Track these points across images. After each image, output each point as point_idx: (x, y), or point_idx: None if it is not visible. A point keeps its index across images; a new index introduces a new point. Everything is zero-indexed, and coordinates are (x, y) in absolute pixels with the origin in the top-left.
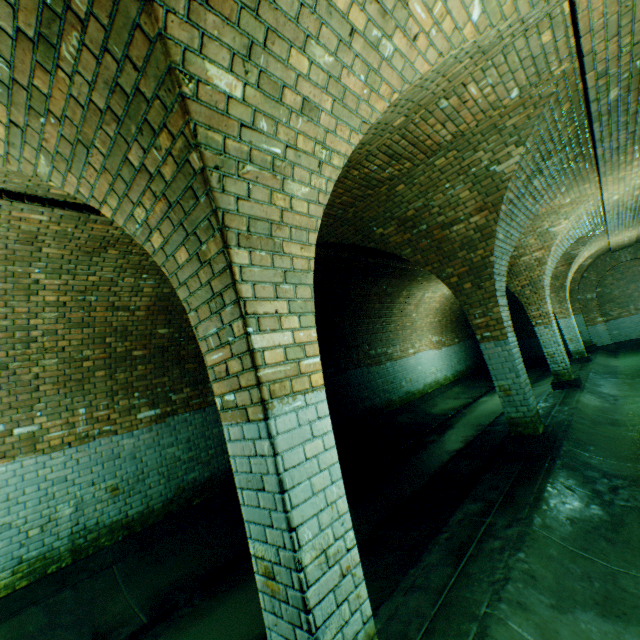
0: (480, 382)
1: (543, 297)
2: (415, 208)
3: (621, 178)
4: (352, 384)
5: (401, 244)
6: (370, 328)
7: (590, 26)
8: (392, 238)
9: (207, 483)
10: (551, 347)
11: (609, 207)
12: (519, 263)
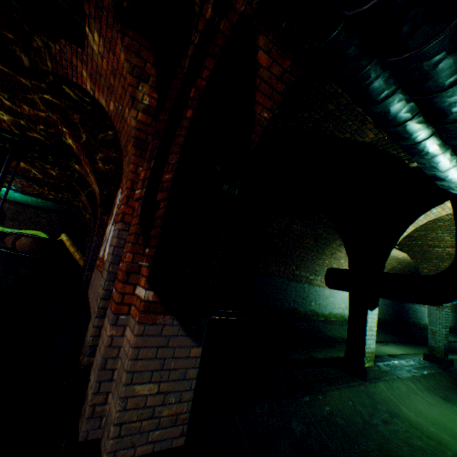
0: None
1: None
2: None
3: None
4: (411, 310)
5: None
6: None
7: None
8: None
9: (379, 319)
10: None
11: None
12: None
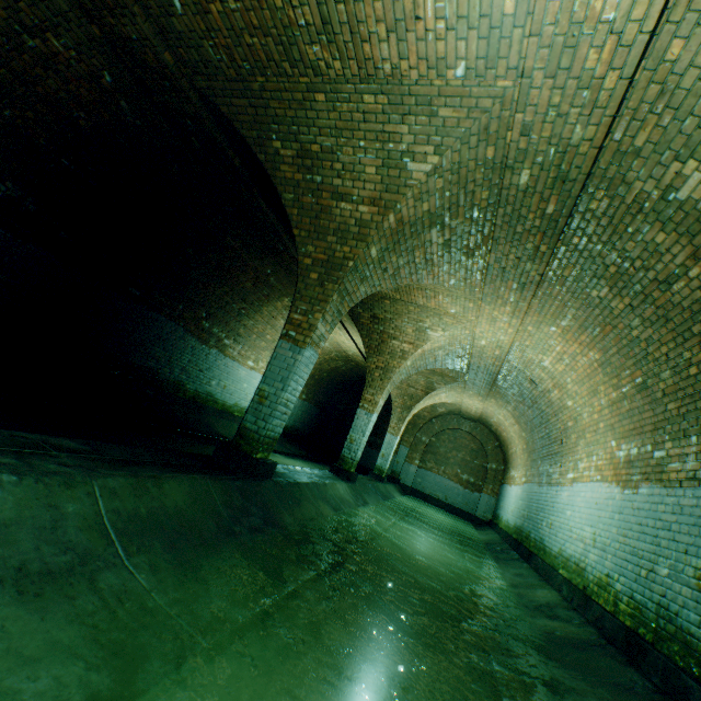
0: (292, 446)
1: (384, 387)
2: (323, 146)
3: (494, 319)
4: (150, 329)
5: (289, 182)
6: (225, 300)
7: (542, 26)
8: (285, 167)
9: None
10: (357, 434)
11: (476, 352)
12: (389, 344)
